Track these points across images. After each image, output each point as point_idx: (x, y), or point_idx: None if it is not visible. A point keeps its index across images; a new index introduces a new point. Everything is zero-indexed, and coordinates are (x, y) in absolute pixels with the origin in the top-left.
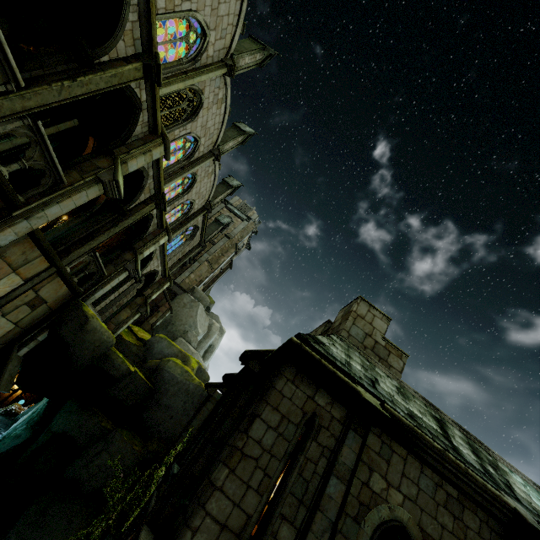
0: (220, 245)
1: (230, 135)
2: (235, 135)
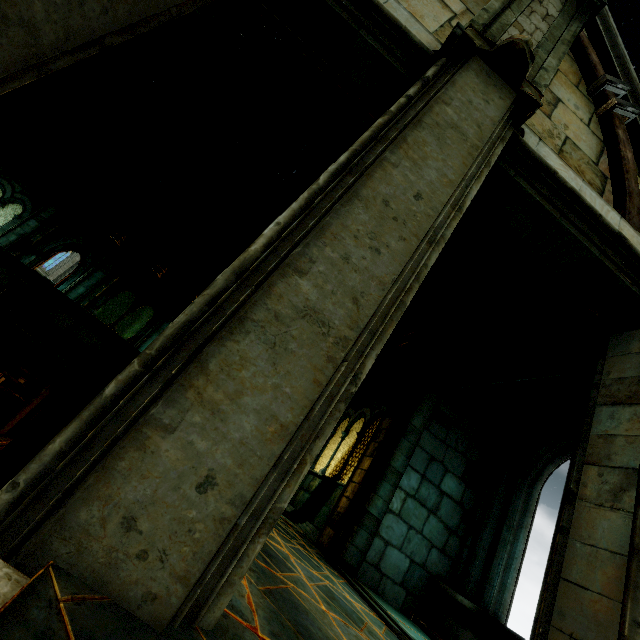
0: None
1: None
2: None
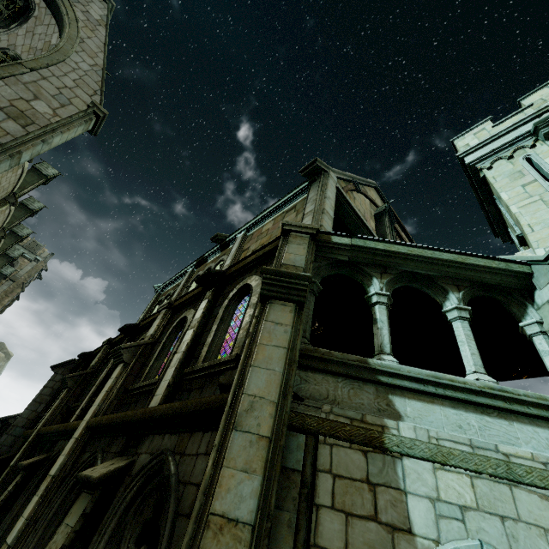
0: (4, 289)
1: (8, 242)
2: (13, 241)
